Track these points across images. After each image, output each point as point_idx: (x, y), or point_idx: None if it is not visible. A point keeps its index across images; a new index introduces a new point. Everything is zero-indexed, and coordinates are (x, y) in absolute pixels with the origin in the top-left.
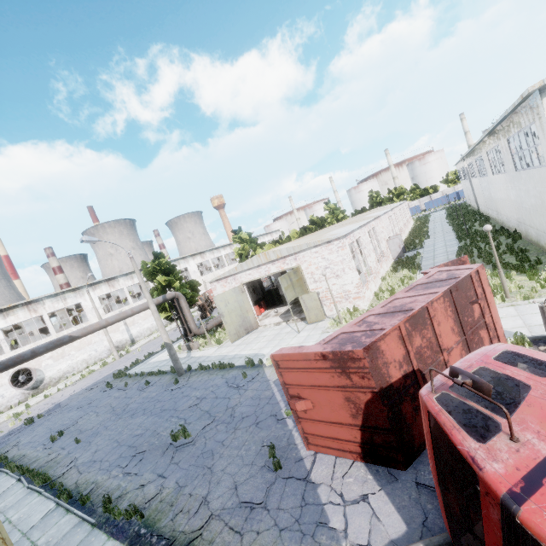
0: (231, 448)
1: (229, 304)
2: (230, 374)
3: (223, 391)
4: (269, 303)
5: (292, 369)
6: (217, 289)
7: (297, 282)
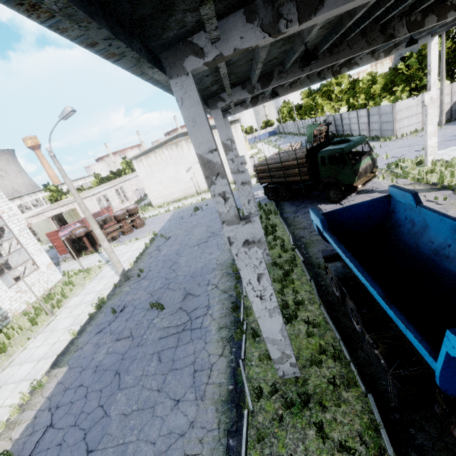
0: None
1: (41, 227)
2: None
3: None
4: None
5: (51, 236)
6: (34, 221)
7: (74, 215)
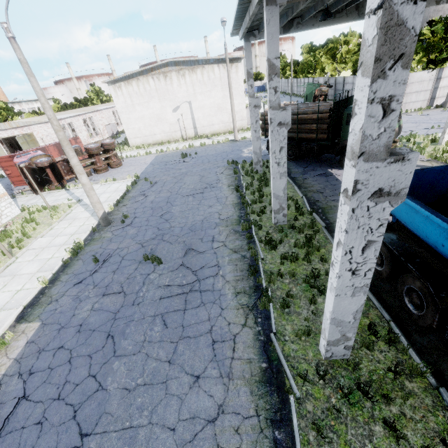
0: None
1: None
2: None
3: None
4: None
5: (3, 162)
6: None
7: (31, 141)
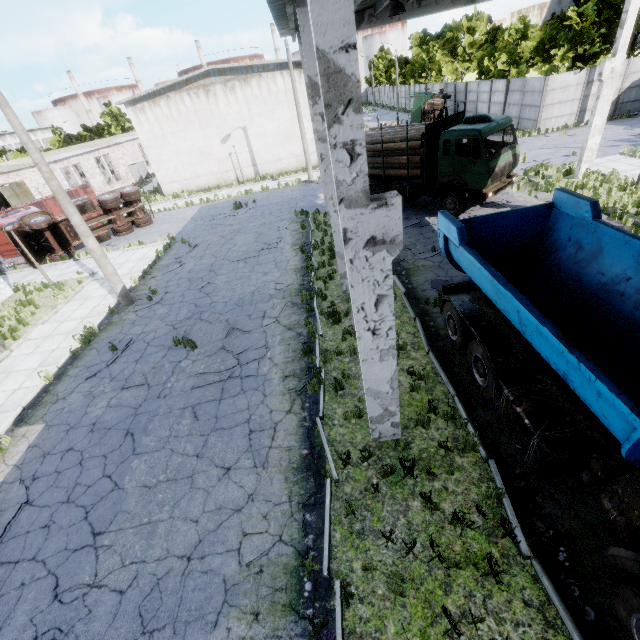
0: None
1: None
2: None
3: None
4: None
5: None
6: None
7: (22, 193)
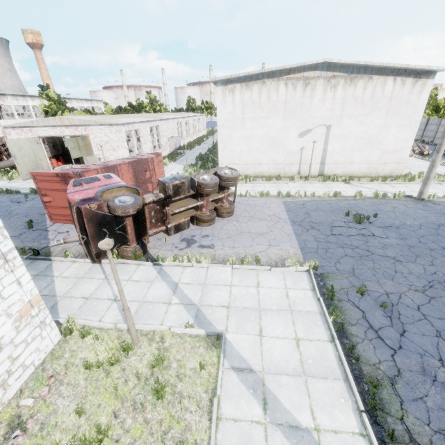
0: (5, 224)
1: (23, 150)
2: (15, 196)
3: (6, 204)
4: (68, 160)
5: (42, 181)
6: (12, 135)
7: (84, 147)
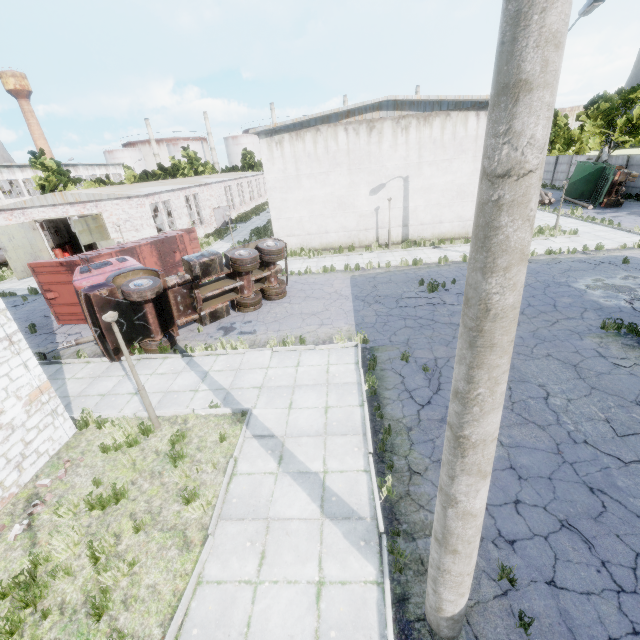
0: None
1: (15, 239)
2: (10, 300)
3: None
4: (77, 249)
5: (43, 273)
6: None
7: (96, 229)
